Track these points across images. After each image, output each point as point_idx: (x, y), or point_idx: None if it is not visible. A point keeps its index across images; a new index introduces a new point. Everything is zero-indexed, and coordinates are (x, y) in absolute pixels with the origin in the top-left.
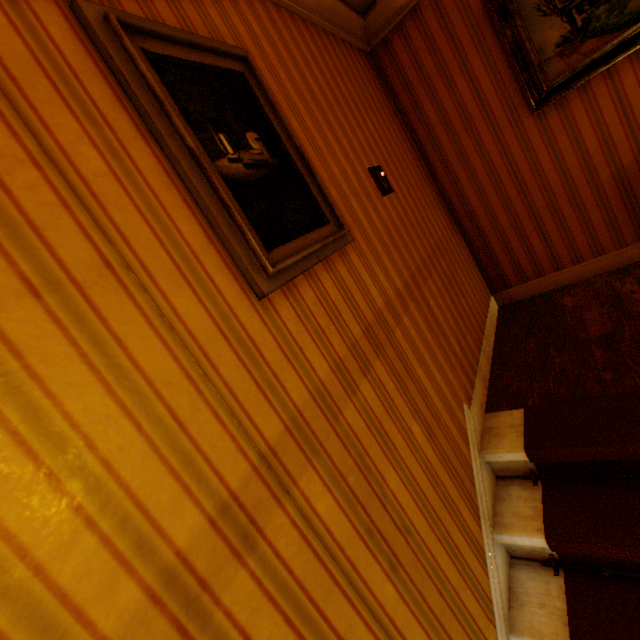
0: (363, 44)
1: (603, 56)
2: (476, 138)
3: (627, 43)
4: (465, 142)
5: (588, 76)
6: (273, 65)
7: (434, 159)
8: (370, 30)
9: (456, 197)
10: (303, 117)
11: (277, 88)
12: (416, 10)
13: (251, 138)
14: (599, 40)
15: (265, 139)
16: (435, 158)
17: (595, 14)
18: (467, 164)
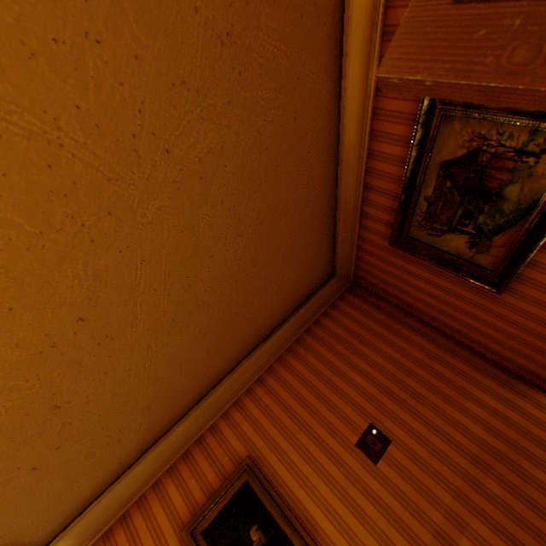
0: (342, 288)
1: (521, 242)
2: (467, 313)
3: (535, 228)
4: (461, 317)
5: (521, 262)
6: (268, 431)
7: (447, 330)
8: (342, 275)
9: (495, 356)
10: (290, 456)
11: (271, 451)
12: (358, 257)
13: (253, 531)
14: (503, 233)
15: (261, 521)
16: (447, 330)
17: (478, 222)
18: (479, 331)
